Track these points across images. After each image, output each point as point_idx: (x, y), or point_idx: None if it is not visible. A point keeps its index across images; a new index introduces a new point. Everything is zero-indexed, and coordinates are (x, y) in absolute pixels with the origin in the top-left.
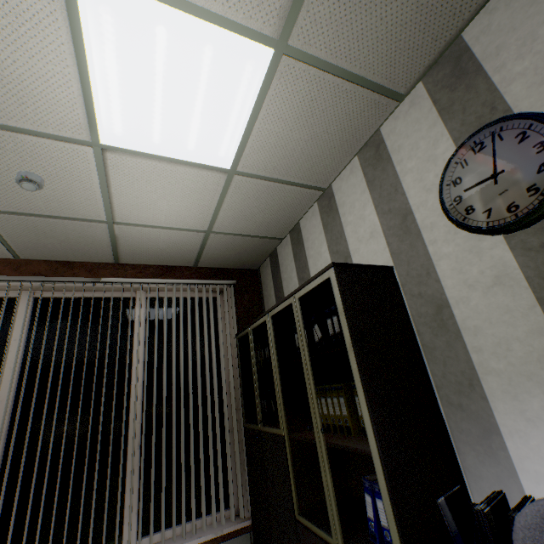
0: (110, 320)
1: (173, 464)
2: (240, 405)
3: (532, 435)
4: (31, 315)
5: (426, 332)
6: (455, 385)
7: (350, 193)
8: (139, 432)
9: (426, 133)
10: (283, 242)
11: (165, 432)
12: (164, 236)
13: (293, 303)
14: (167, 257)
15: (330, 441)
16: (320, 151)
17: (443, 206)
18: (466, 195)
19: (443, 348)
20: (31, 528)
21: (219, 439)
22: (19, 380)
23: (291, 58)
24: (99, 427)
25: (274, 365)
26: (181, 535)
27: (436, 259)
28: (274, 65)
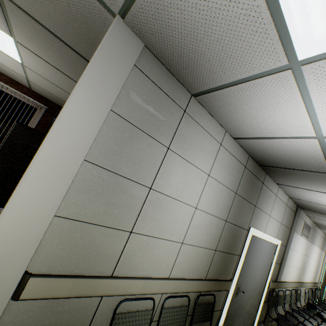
0: None
1: None
2: None
3: None
4: None
5: None
6: None
7: None
8: None
9: None
10: None
11: None
12: (6, 68)
13: None
14: (14, 77)
15: None
16: (59, 81)
17: None
18: None
19: None
20: None
21: None
22: None
23: (21, 45)
24: None
25: None
26: None
27: None
28: (17, 43)
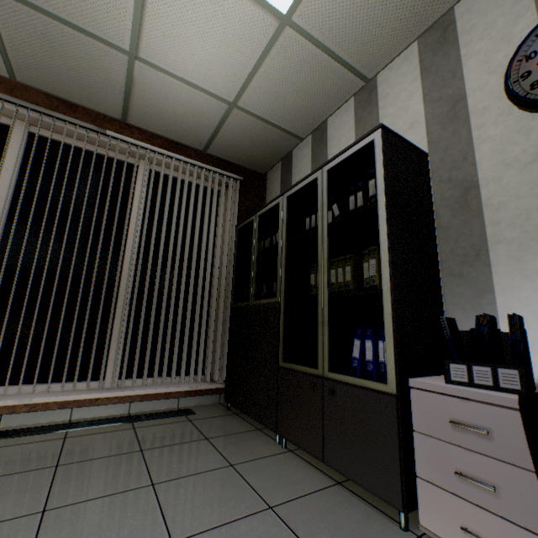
0: (112, 176)
1: (161, 324)
2: (228, 291)
3: (524, 289)
4: (25, 151)
5: (445, 214)
6: (461, 257)
7: (398, 83)
8: (130, 292)
9: (509, 9)
10: (302, 144)
11: (157, 294)
12: (185, 97)
13: (320, 176)
14: (179, 130)
15: (333, 295)
16: (385, 21)
17: (508, 82)
18: (536, 69)
19: (459, 226)
20: (17, 348)
21: (206, 314)
22: (10, 212)
23: None
24: (94, 274)
25: (281, 242)
26: (159, 384)
27: (478, 143)
28: None
